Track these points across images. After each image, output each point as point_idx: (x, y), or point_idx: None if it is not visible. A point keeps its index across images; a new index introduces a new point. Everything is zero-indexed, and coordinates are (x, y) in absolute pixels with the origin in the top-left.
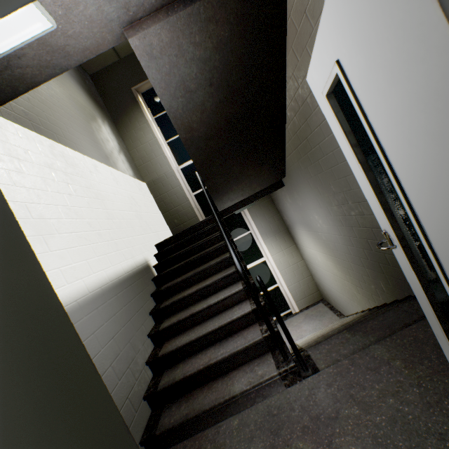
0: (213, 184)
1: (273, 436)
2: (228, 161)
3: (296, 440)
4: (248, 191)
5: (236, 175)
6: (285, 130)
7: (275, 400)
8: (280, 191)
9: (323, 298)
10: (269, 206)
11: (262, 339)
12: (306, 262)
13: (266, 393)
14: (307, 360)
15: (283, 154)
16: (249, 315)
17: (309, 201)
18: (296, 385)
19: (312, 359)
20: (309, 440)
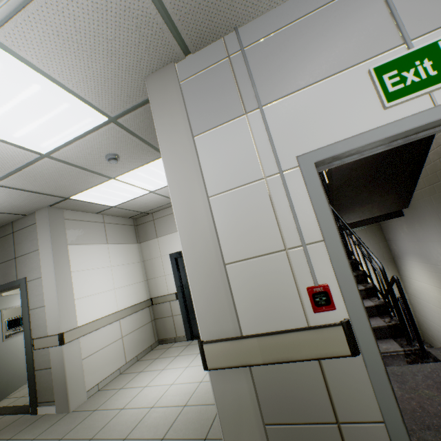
0: (340, 203)
1: (400, 384)
2: (360, 187)
3: (421, 388)
4: (367, 215)
5: (362, 199)
6: (421, 168)
7: (397, 368)
8: (396, 220)
9: (423, 340)
10: (375, 232)
11: (386, 326)
12: (409, 296)
13: (389, 362)
14: (427, 353)
15: (412, 188)
16: (370, 308)
17: (433, 234)
18: (417, 364)
19: (432, 354)
20: (434, 391)
